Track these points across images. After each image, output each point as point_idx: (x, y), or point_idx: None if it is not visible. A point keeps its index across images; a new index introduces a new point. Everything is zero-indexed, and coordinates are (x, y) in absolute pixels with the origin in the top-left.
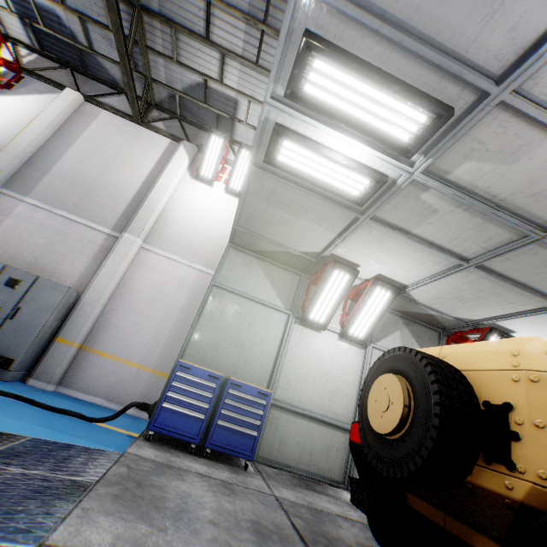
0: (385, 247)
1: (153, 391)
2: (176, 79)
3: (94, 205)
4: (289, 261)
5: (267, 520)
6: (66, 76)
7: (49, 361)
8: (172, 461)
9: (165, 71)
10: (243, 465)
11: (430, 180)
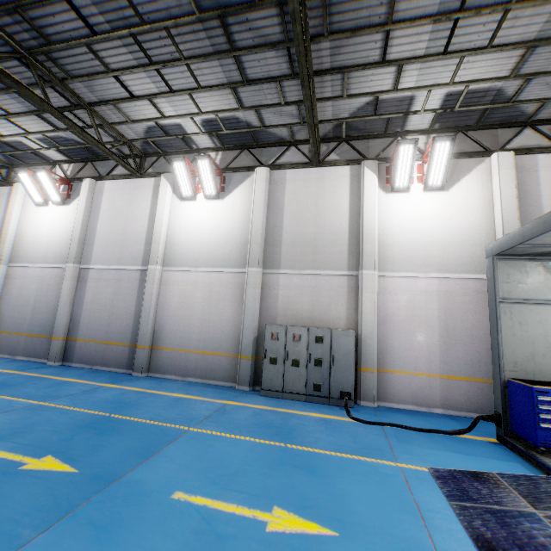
0: None
1: (449, 392)
2: (343, 110)
3: (324, 256)
4: None
5: None
6: (246, 157)
7: (365, 386)
8: None
9: (332, 109)
10: None
11: None
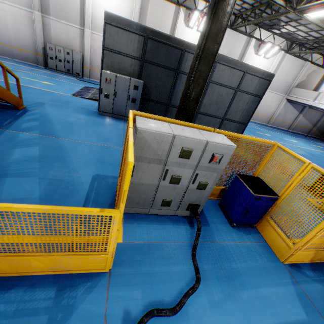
0: None
1: None
2: None
3: (70, 16)
4: None
5: None
6: None
7: (85, 73)
8: None
9: None
10: None
11: None
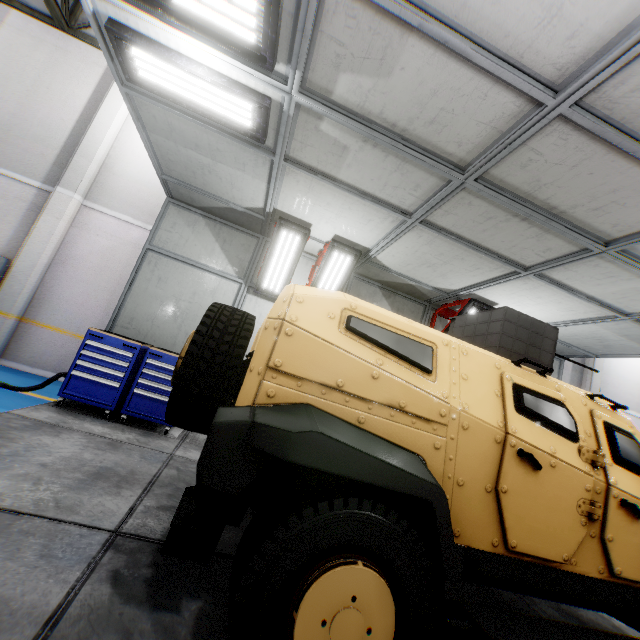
0: (322, 199)
1: None
2: None
3: (17, 150)
4: (242, 221)
5: (125, 469)
6: None
7: None
8: (65, 423)
9: None
10: (169, 431)
11: (314, 103)
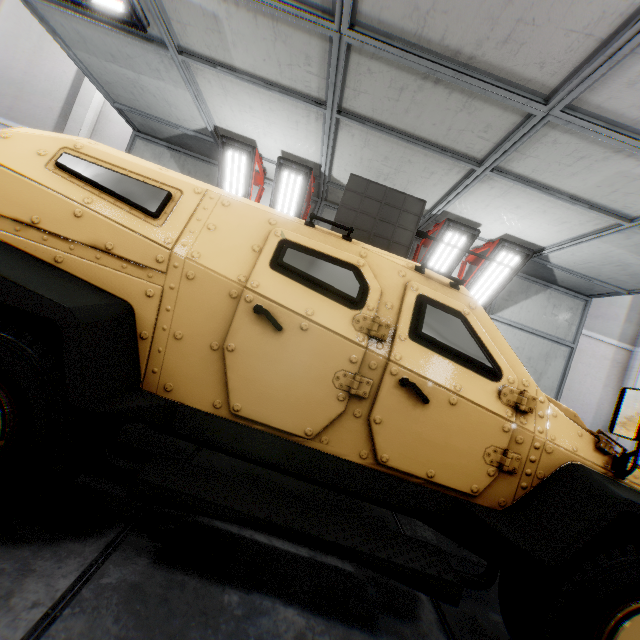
0: (242, 102)
1: None
2: None
3: (29, 106)
4: (203, 150)
5: None
6: None
7: None
8: None
9: None
10: None
11: None
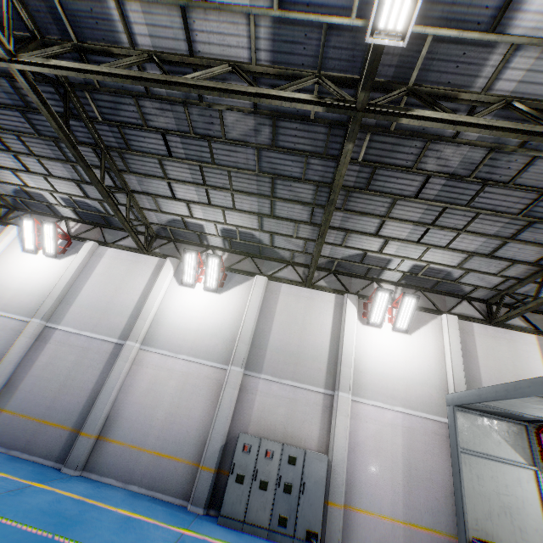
0: None
1: None
2: (338, 253)
3: (305, 369)
4: (512, 416)
5: None
6: (249, 263)
7: (330, 525)
8: None
9: (330, 250)
10: None
11: None
